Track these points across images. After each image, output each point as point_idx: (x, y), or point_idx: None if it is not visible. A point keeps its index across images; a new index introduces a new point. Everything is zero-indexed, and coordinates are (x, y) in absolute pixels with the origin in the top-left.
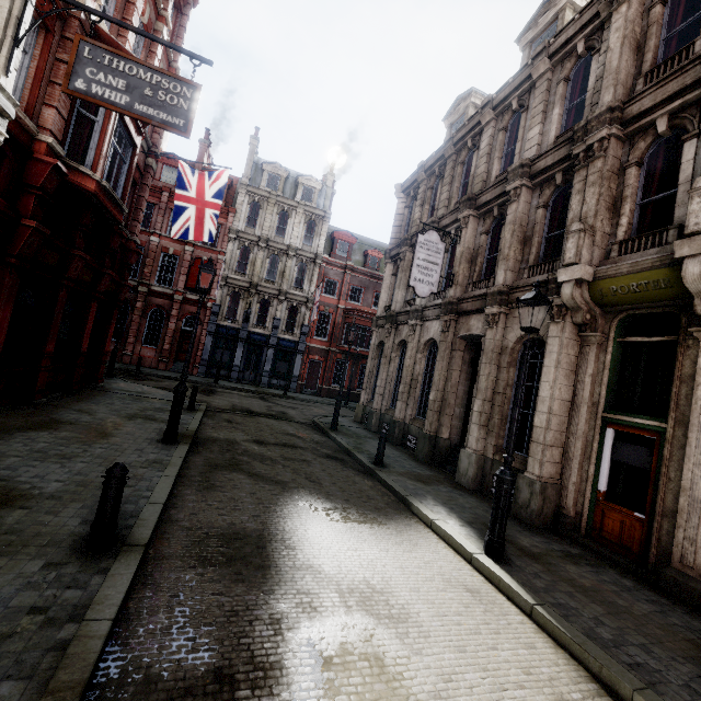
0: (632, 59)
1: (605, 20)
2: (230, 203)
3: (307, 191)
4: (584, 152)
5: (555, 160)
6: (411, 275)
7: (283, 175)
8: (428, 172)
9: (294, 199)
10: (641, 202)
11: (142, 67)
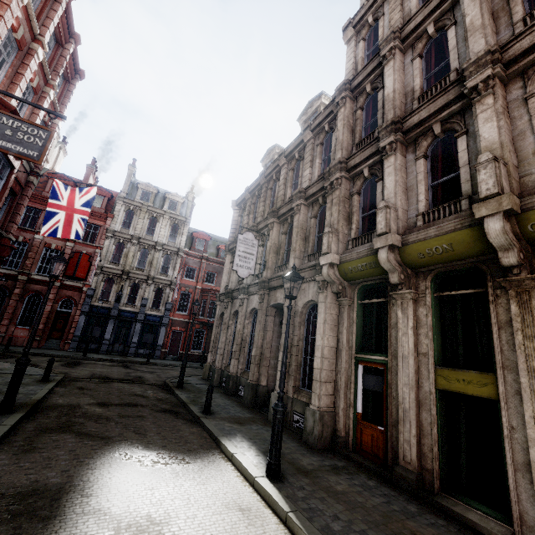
0: (350, 136)
1: (336, 114)
2: (110, 210)
3: (173, 203)
4: (330, 185)
5: (317, 189)
6: (234, 262)
7: (153, 192)
8: (252, 193)
9: (161, 209)
10: (362, 215)
11: (6, 116)
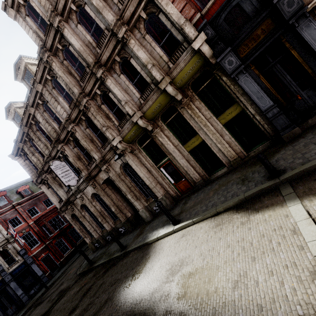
0: (72, 77)
1: (50, 67)
2: None
3: None
4: (84, 108)
5: (77, 113)
6: (63, 182)
7: None
8: (22, 141)
9: None
10: (112, 112)
11: None
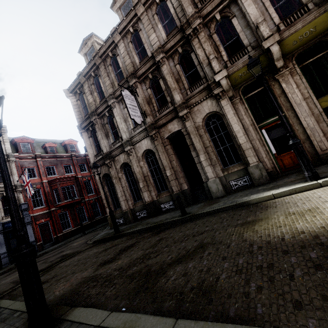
0: None
1: None
2: None
3: None
4: (192, 32)
5: (175, 42)
6: (129, 113)
7: None
8: (87, 76)
9: None
10: (224, 46)
11: None
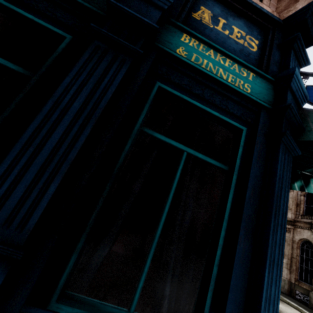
0: None
1: None
2: None
3: None
4: None
5: None
6: None
7: None
8: None
9: None
10: None
11: None
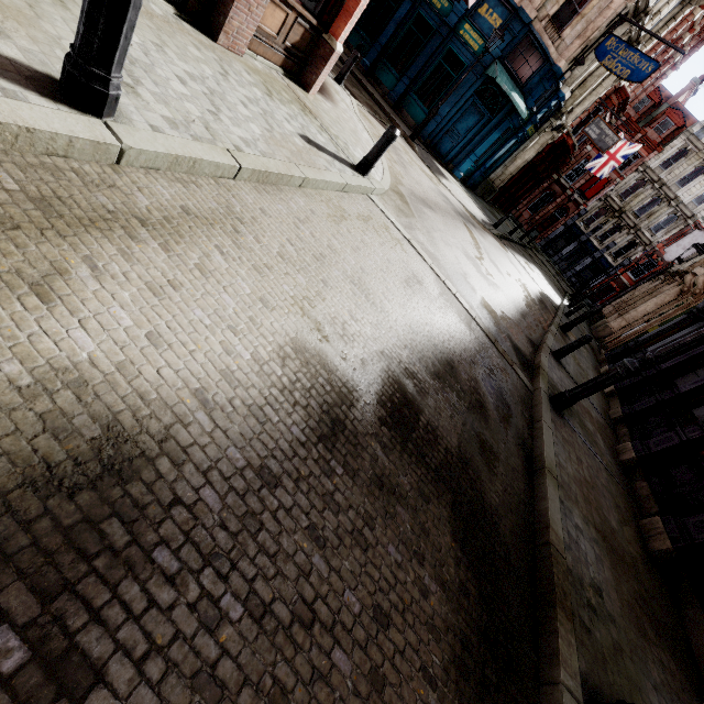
0: None
1: None
2: (666, 141)
3: None
4: None
5: None
6: (670, 246)
7: None
8: None
9: None
10: None
11: (608, 129)
